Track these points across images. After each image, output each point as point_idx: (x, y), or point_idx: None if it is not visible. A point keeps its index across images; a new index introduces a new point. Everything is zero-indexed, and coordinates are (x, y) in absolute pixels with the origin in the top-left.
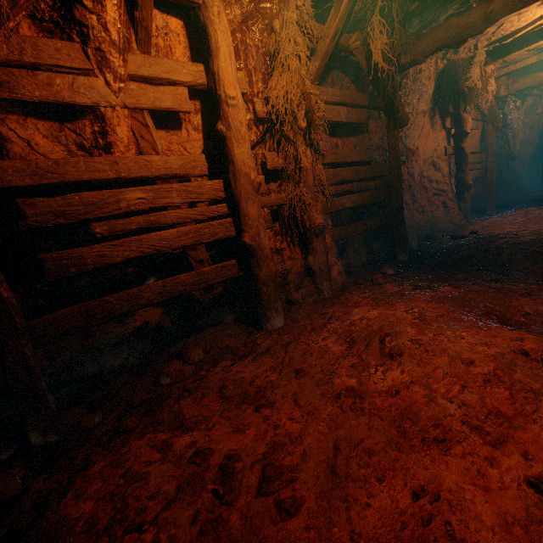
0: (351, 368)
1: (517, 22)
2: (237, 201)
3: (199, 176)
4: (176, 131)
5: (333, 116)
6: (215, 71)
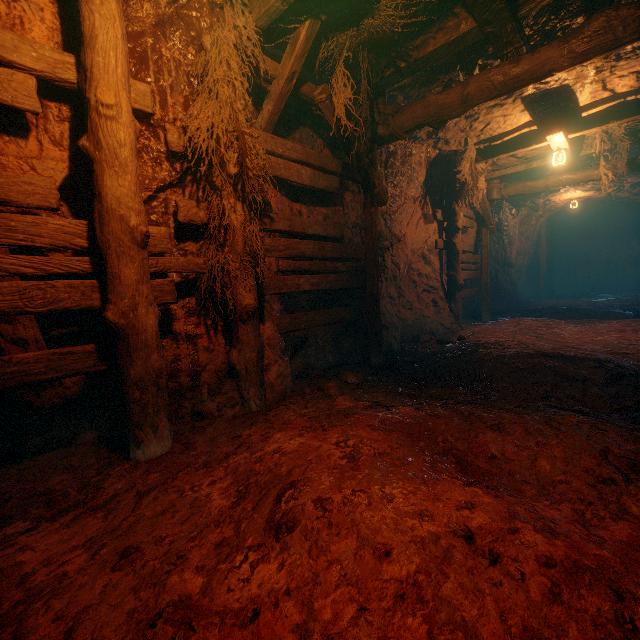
0: (215, 549)
1: (504, 124)
2: (103, 255)
3: (39, 207)
4: (17, 139)
5: (290, 175)
6: (87, 66)
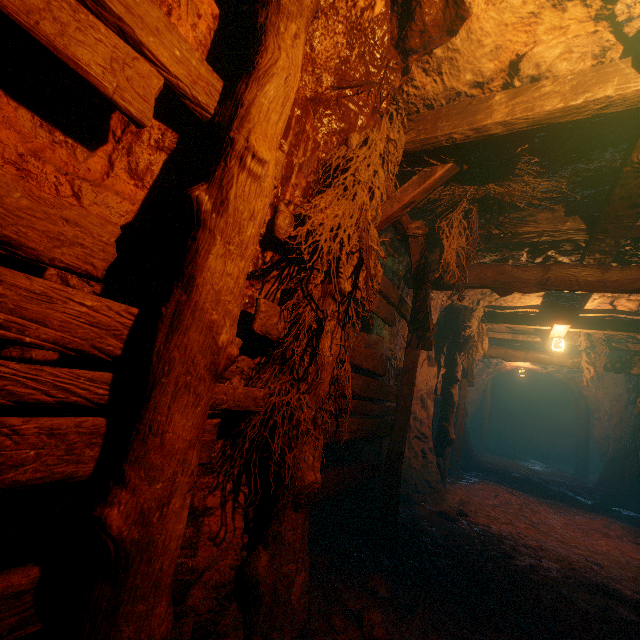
0: None
1: (517, 300)
2: (148, 382)
3: (68, 268)
4: (77, 145)
5: None
6: (243, 100)
